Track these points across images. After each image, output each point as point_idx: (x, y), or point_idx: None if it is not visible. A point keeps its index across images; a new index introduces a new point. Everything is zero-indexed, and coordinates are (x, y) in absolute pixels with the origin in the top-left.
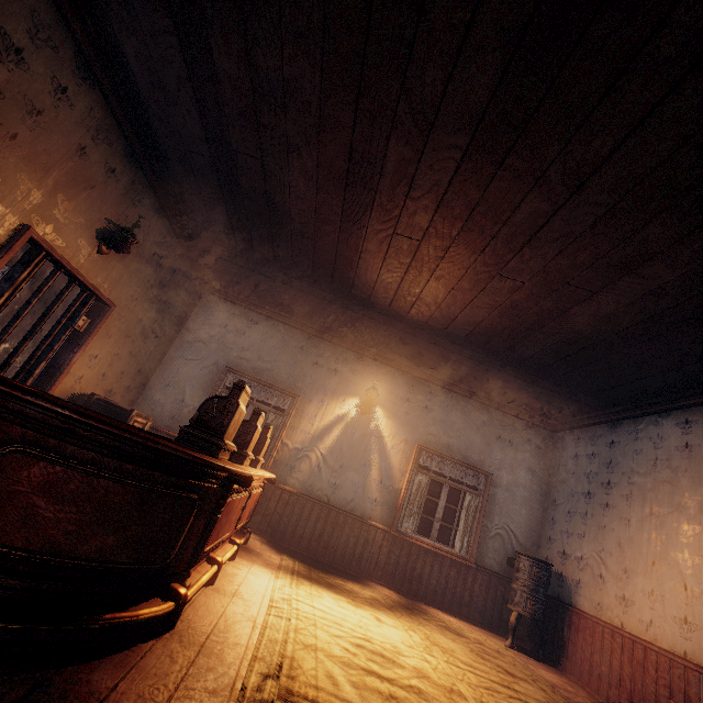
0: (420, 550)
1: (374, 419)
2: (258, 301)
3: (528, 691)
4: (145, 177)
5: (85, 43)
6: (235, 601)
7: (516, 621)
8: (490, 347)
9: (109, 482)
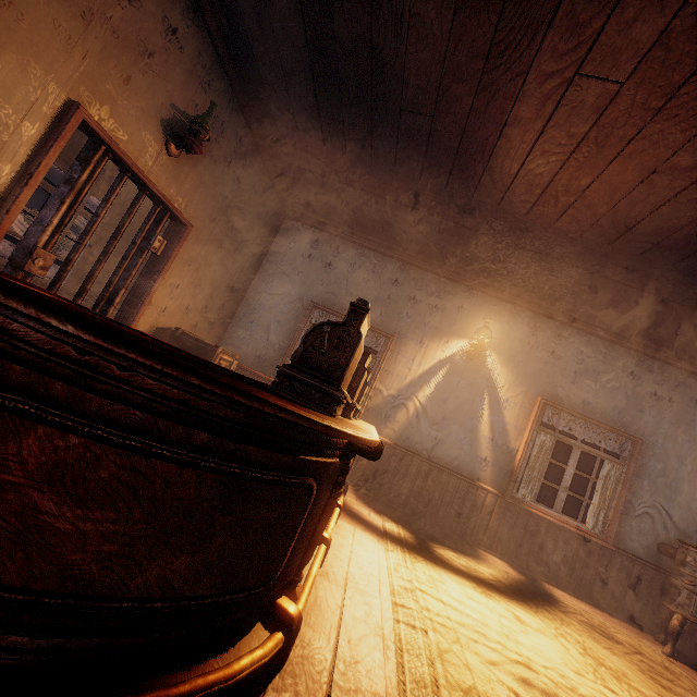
0: (540, 522)
1: (484, 365)
2: (345, 225)
3: None
4: (213, 47)
5: None
6: (352, 597)
7: (681, 626)
8: (681, 269)
9: (169, 466)
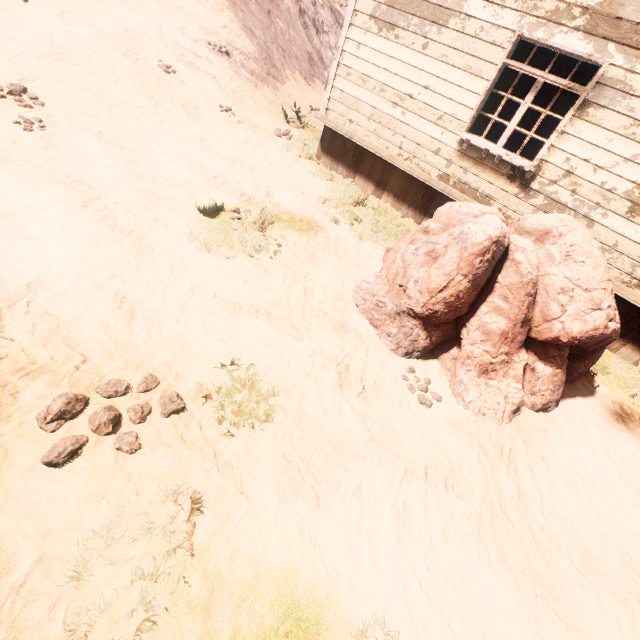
0: None
1: None
2: None
3: None
4: None
5: None
6: None
7: None
8: None
9: None
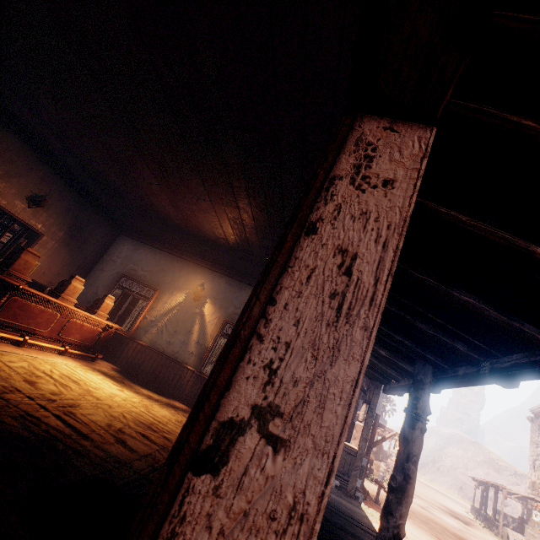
0: None
1: (201, 304)
2: (146, 237)
3: (177, 430)
4: (55, 171)
5: (2, 117)
6: (20, 350)
7: None
8: (241, 249)
9: None
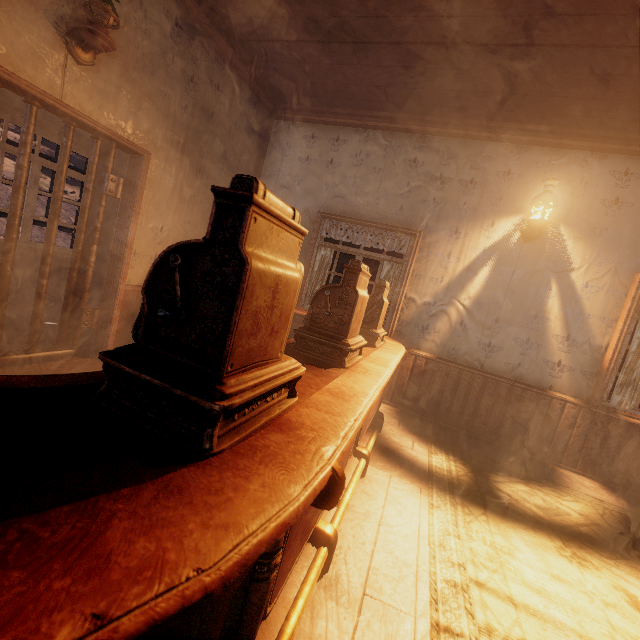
0: None
1: (547, 245)
2: (340, 106)
3: None
4: None
5: None
6: (366, 630)
7: None
8: None
9: None
